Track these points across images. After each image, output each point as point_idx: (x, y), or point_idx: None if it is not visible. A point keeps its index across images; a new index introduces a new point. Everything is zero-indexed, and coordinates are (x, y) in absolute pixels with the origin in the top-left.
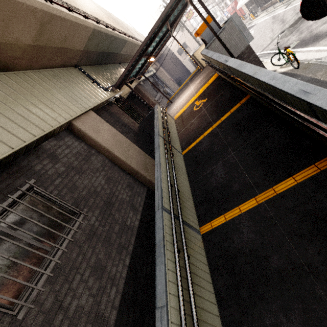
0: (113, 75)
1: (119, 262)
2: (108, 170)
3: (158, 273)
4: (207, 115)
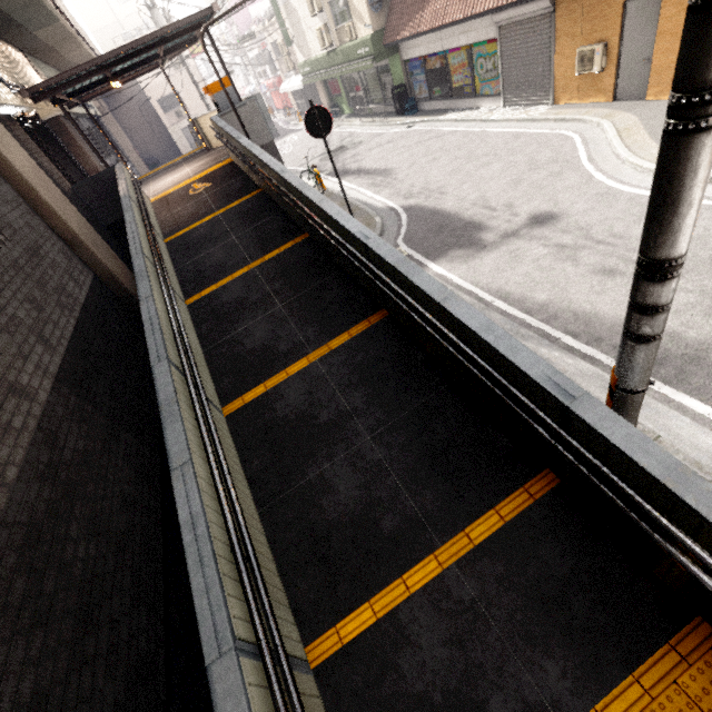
0: (12, 66)
1: (61, 315)
2: (26, 214)
3: (141, 286)
4: (209, 202)
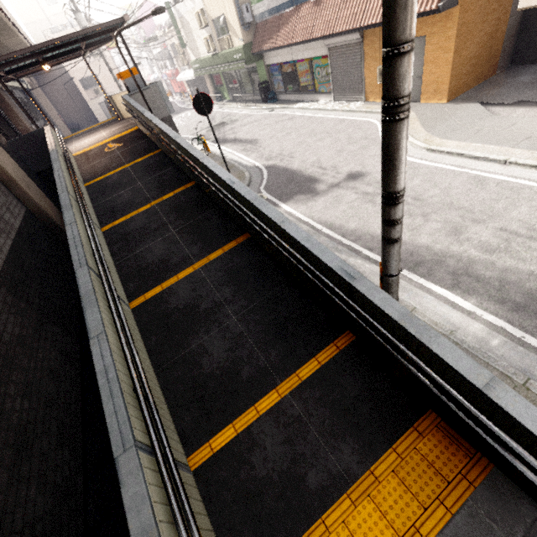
0: None
1: (0, 237)
2: None
3: (67, 215)
4: (120, 157)
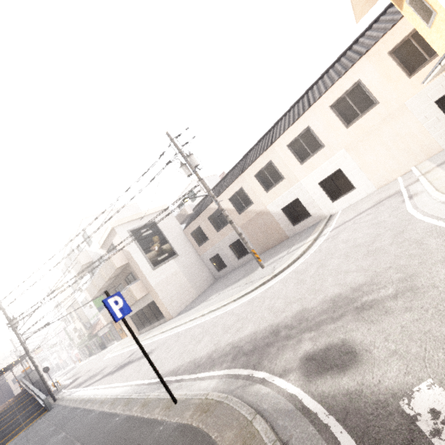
0: None
1: None
2: None
3: None
4: (12, 402)
